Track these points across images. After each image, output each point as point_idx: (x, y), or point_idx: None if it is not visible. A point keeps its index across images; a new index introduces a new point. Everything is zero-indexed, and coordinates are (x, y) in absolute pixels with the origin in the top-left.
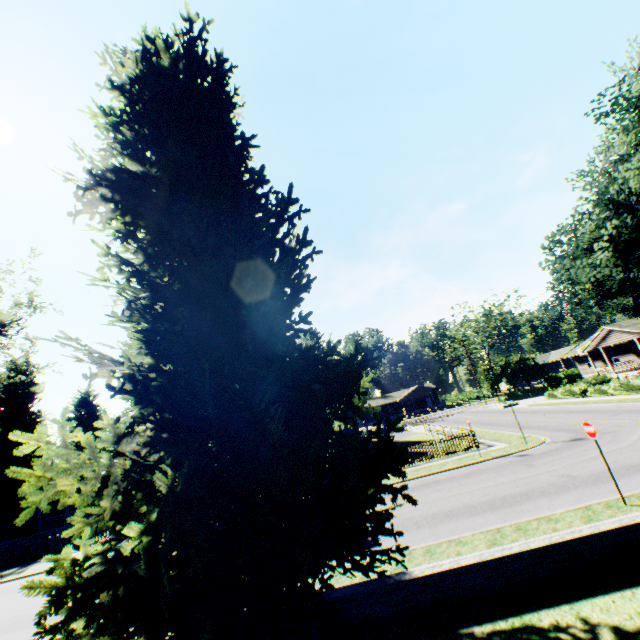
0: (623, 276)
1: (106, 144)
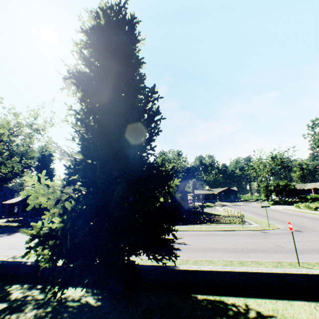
0: None
1: (78, 57)
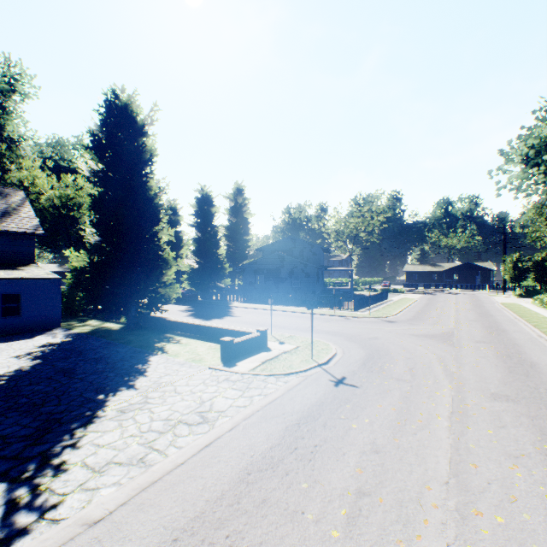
0: None
1: None
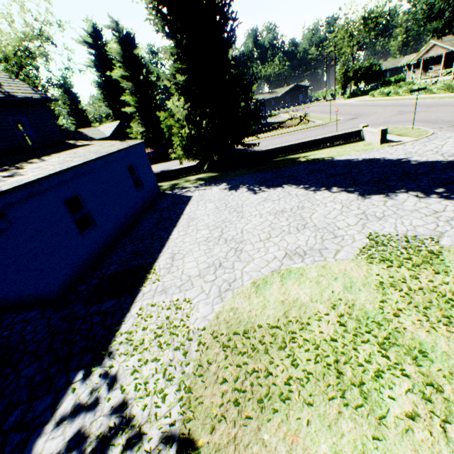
0: (441, 5)
1: None
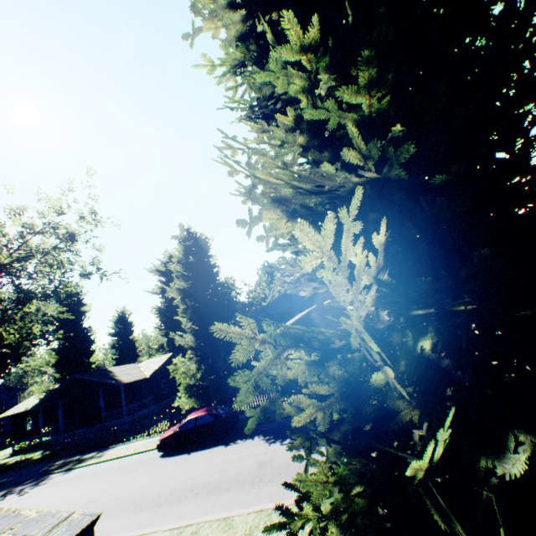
0: None
1: None
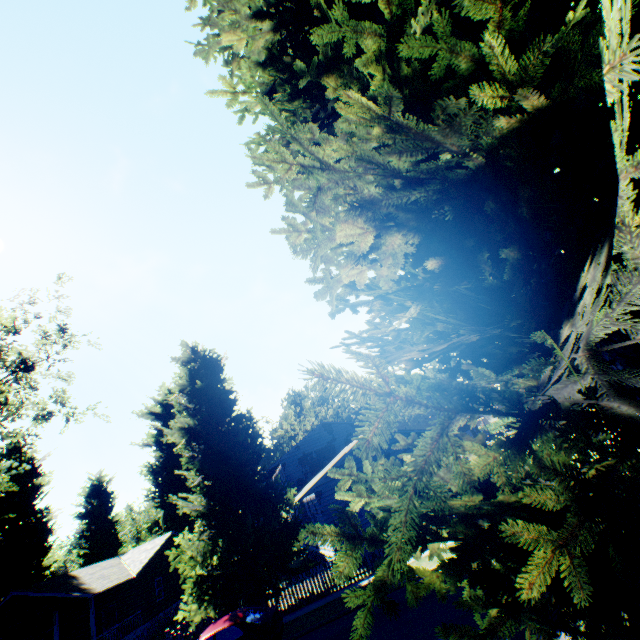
0: None
1: None
